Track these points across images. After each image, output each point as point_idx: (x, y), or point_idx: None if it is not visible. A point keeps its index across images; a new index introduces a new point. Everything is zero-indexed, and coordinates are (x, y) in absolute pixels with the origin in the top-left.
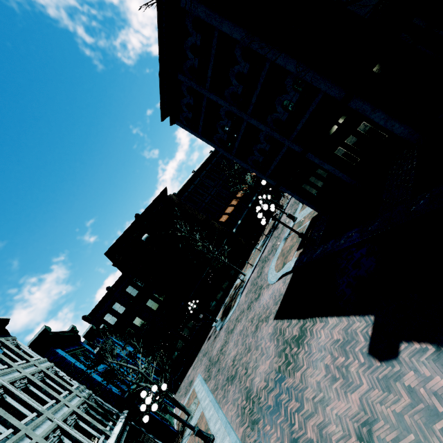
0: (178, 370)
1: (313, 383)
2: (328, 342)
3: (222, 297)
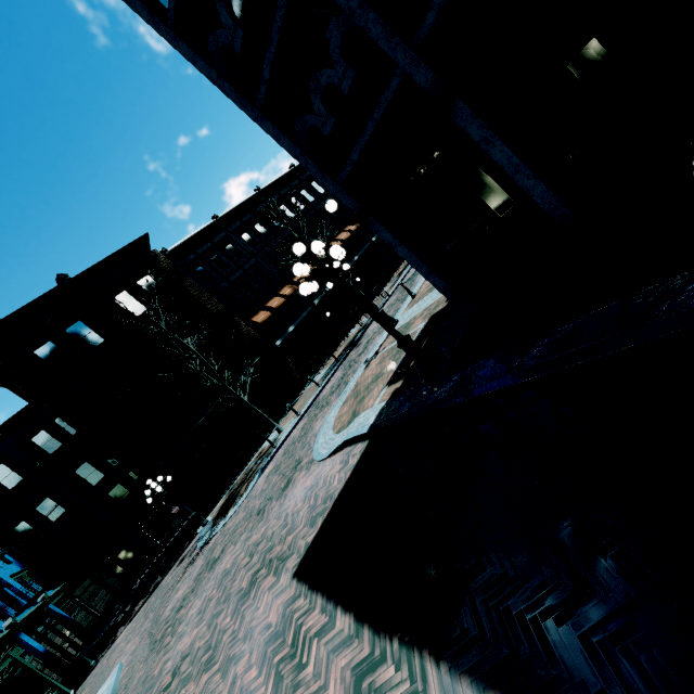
0: (117, 618)
1: None
2: None
3: (231, 472)
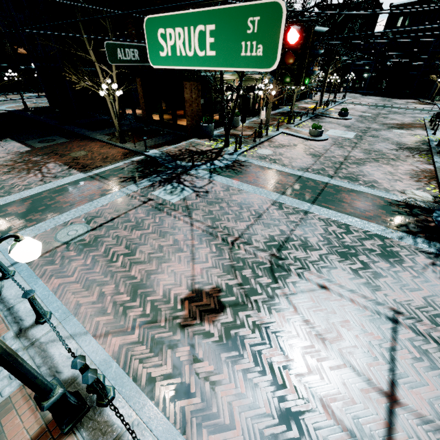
0: None
1: None
2: None
3: None
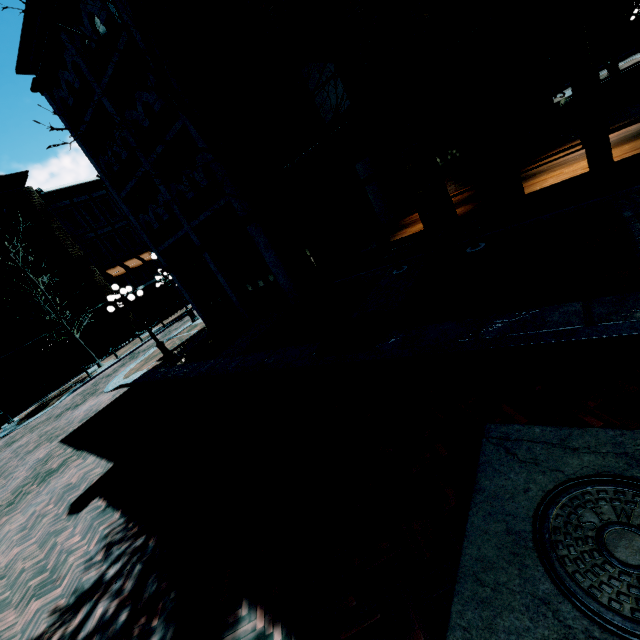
0: None
1: (4, 532)
2: (62, 485)
3: (48, 388)
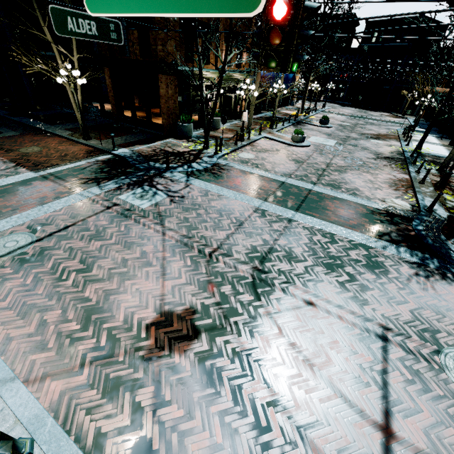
0: None
1: None
2: None
3: None
